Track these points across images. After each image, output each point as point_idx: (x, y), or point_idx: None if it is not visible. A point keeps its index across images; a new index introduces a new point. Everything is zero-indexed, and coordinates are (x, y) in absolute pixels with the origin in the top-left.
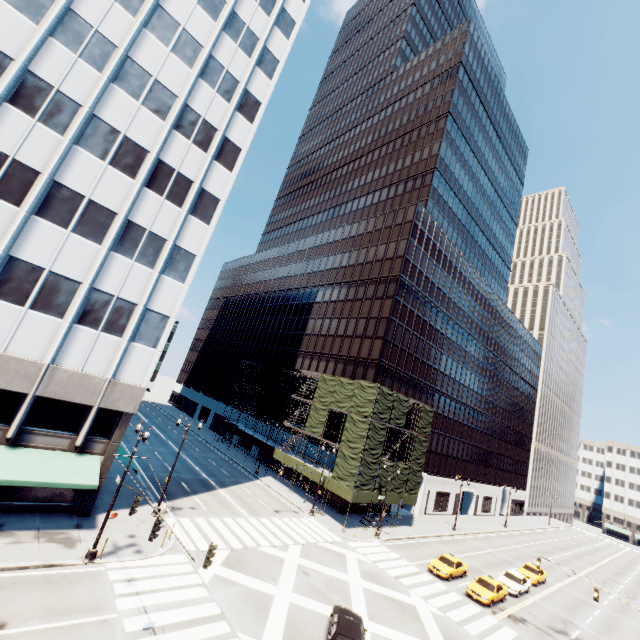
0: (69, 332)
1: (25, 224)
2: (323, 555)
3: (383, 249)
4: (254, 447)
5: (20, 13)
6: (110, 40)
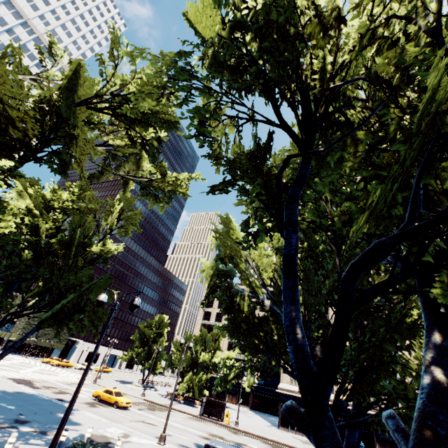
0: None
1: None
2: None
3: None
4: None
5: None
6: None
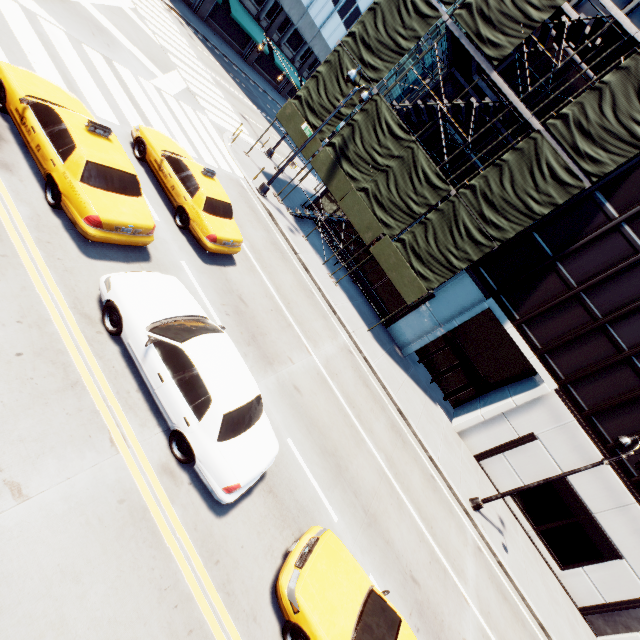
0: None
1: None
2: (142, 41)
3: None
4: None
5: None
6: None
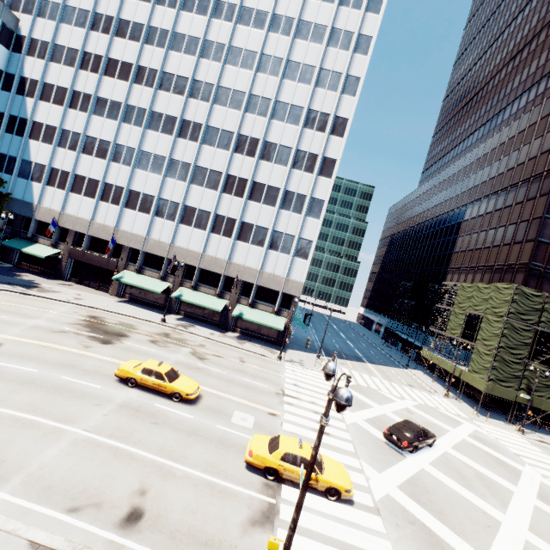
0: (266, 254)
1: (245, 205)
2: (436, 414)
3: (537, 144)
4: (412, 351)
5: (234, 110)
6: (268, 98)
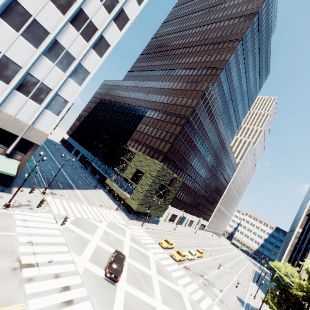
0: (11, 93)
1: None
2: (116, 228)
3: (185, 100)
4: (97, 175)
5: None
6: None
